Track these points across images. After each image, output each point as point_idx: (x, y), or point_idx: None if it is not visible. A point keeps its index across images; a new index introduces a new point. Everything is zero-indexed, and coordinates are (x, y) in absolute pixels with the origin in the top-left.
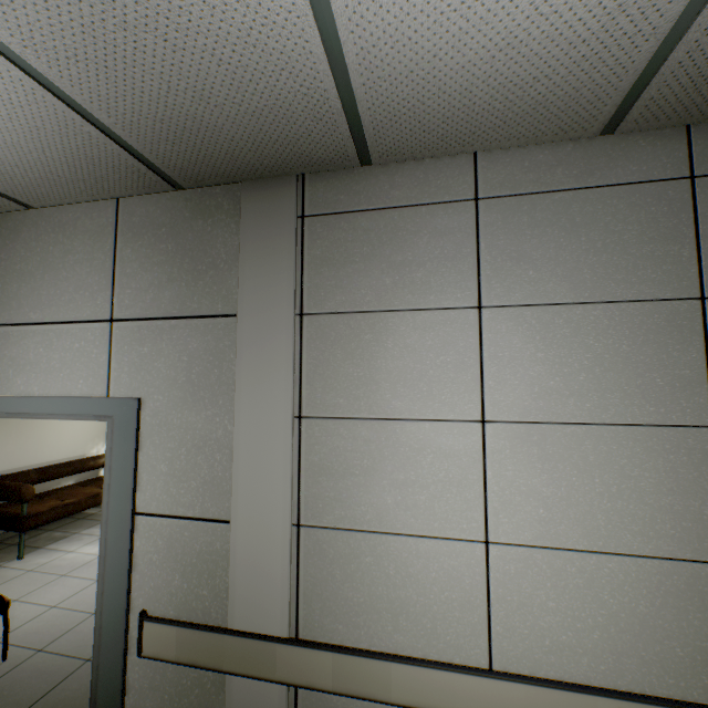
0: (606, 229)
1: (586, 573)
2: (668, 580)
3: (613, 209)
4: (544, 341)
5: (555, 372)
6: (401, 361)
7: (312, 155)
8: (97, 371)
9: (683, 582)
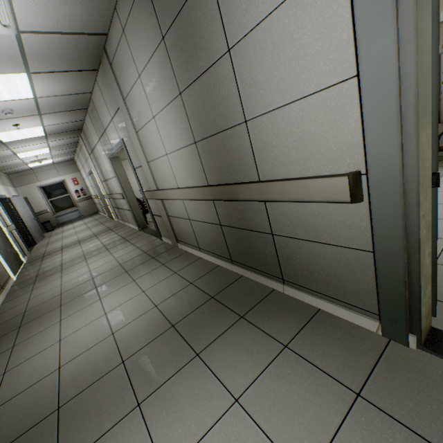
0: (142, 22)
1: (180, 157)
2: (190, 152)
3: (139, 10)
4: (150, 81)
5: (155, 92)
6: (139, 105)
7: (95, 44)
8: (117, 135)
9: (192, 152)
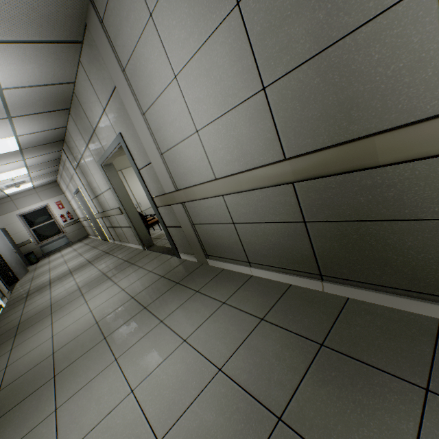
0: None
1: (224, 126)
2: (248, 112)
3: None
4: (172, 13)
5: (181, 28)
6: (148, 68)
7: None
8: (112, 130)
9: (252, 110)
